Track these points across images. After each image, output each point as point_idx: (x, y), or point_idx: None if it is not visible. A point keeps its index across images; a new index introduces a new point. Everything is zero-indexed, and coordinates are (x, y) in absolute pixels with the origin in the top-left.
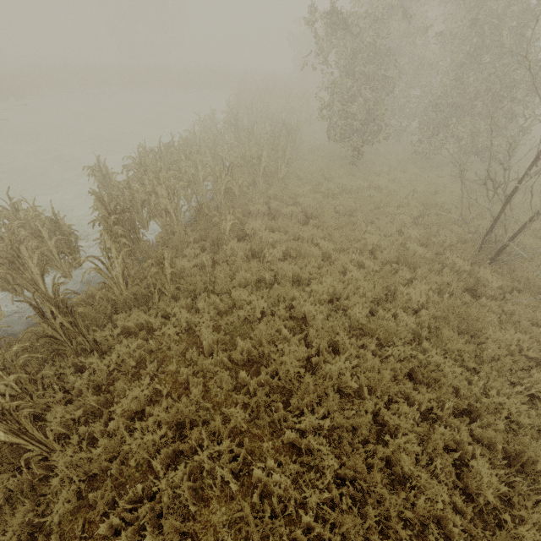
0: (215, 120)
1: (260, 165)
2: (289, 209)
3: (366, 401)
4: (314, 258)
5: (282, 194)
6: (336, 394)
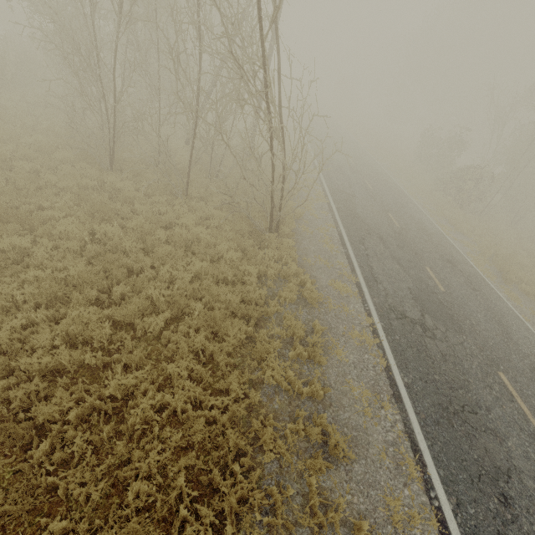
0: None
1: None
2: None
3: None
4: None
5: None
6: None
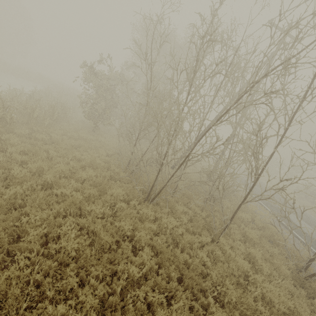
0: (23, 93)
1: (34, 114)
2: (41, 136)
3: (24, 208)
4: (40, 156)
5: (42, 131)
6: (3, 202)
